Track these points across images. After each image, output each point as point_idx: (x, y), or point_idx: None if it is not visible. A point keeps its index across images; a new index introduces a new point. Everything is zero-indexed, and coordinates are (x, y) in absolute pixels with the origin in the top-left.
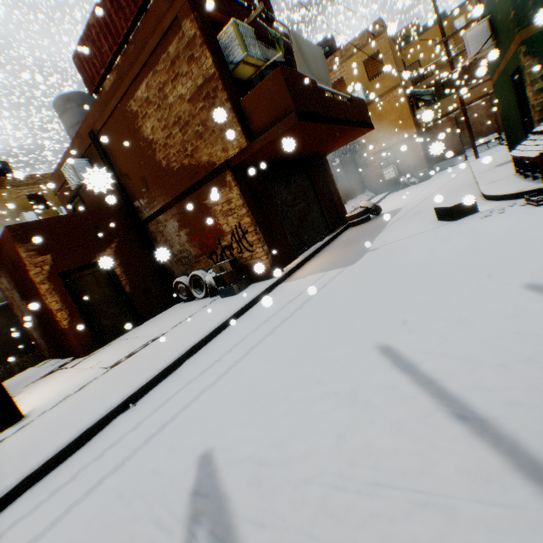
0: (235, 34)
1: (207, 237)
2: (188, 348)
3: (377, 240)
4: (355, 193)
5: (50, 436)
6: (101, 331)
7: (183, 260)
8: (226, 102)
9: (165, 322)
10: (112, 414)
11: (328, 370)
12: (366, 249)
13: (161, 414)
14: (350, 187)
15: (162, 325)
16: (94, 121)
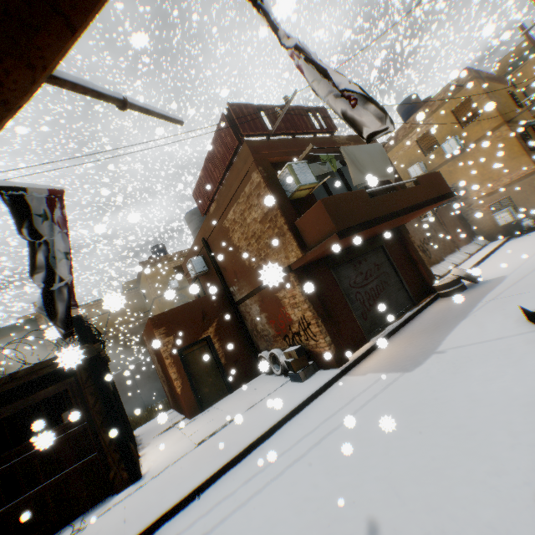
0: (289, 172)
1: (280, 322)
2: (246, 445)
3: (451, 334)
4: (456, 246)
5: (146, 507)
6: (202, 397)
7: (265, 337)
8: (284, 224)
9: (246, 399)
10: (183, 501)
11: (322, 530)
12: (434, 349)
13: (208, 517)
14: (449, 240)
15: (243, 401)
16: (205, 231)
